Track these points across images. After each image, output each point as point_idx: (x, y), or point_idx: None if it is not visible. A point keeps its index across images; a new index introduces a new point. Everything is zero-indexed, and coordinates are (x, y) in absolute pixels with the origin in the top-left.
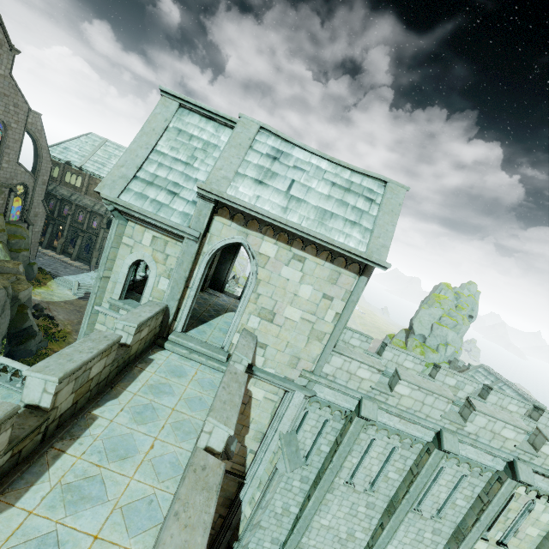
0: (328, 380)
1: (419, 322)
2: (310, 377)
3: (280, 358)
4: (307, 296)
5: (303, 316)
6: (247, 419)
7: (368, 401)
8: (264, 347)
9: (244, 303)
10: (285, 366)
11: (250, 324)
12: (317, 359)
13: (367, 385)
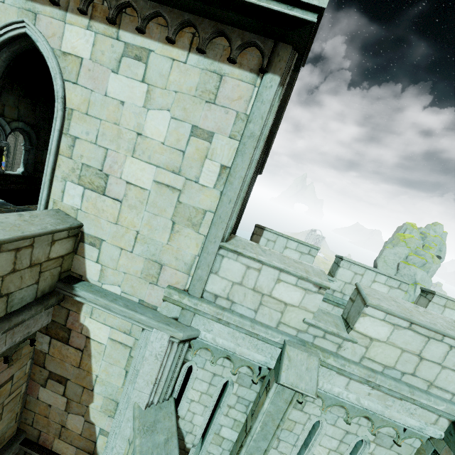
0: (216, 307)
1: (383, 262)
2: (180, 301)
3: (128, 264)
4: (161, 135)
5: (158, 177)
6: (88, 377)
7: (297, 352)
8: (97, 245)
9: (50, 159)
10: (137, 281)
11: (66, 201)
12: (194, 266)
13: (297, 318)
